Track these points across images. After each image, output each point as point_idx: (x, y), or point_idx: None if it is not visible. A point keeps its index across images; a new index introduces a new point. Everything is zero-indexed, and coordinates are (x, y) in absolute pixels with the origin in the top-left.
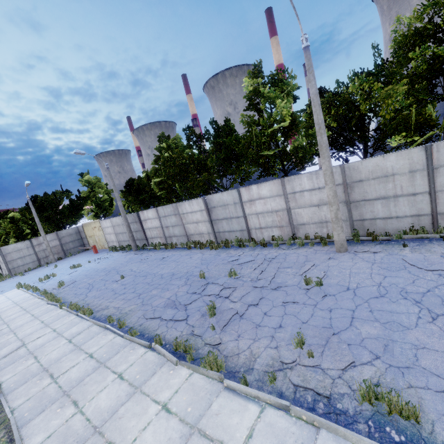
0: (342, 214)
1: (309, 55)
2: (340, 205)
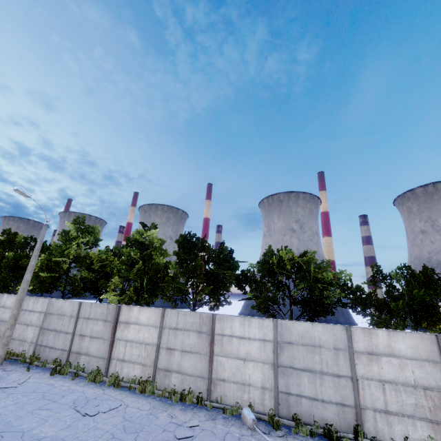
0: (35, 336)
1: (45, 228)
2: (38, 328)
